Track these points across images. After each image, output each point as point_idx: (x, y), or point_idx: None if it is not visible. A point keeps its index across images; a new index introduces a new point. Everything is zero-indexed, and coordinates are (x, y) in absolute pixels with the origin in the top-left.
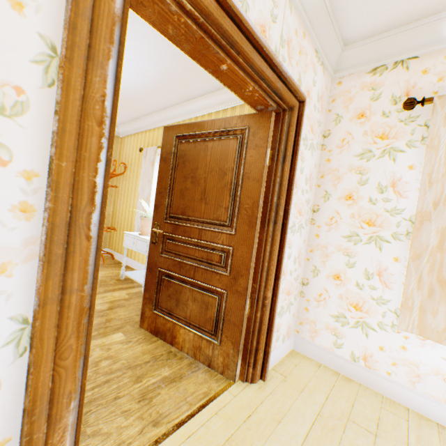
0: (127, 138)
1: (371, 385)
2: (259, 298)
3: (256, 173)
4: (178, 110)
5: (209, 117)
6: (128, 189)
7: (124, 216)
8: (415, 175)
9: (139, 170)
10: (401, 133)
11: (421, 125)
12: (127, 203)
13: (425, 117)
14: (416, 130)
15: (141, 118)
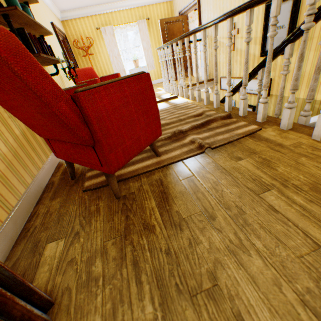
0: (70, 21)
1: (199, 72)
2: (191, 59)
3: (187, 31)
4: (119, 4)
5: (138, 9)
6: (92, 56)
7: (97, 72)
8: (197, 26)
9: (98, 42)
10: (194, 17)
11: (196, 15)
12: (97, 64)
13: (196, 13)
14: (196, 16)
15: (88, 7)
